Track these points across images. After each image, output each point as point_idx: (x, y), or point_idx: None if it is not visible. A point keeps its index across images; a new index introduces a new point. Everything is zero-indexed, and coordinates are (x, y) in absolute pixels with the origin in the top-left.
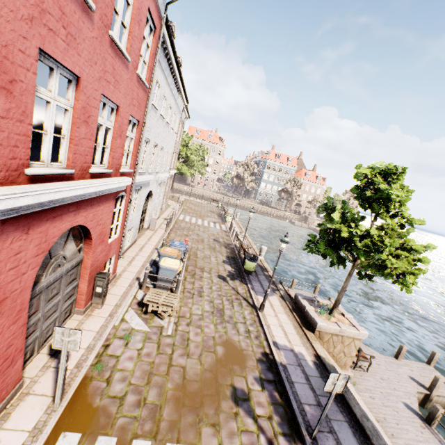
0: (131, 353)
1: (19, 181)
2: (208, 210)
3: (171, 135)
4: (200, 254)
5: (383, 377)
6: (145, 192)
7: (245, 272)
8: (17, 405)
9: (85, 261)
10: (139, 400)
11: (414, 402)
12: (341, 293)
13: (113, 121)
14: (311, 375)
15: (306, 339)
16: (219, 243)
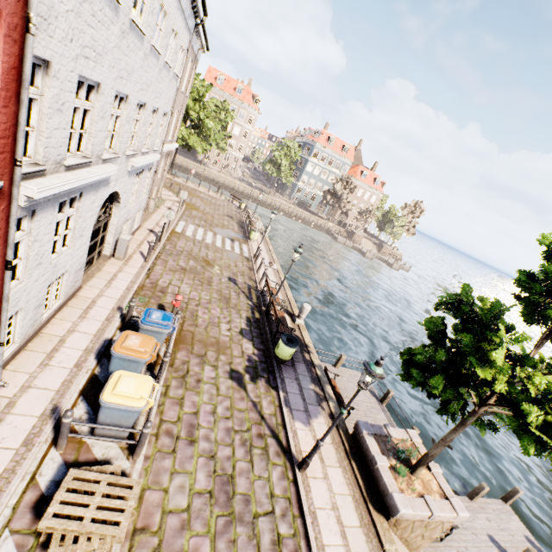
0: None
1: None
2: (224, 213)
3: (166, 79)
4: (203, 315)
5: (460, 547)
6: (97, 198)
7: (275, 359)
8: None
9: None
10: None
11: None
12: (439, 448)
13: None
14: None
15: (376, 538)
16: (237, 285)
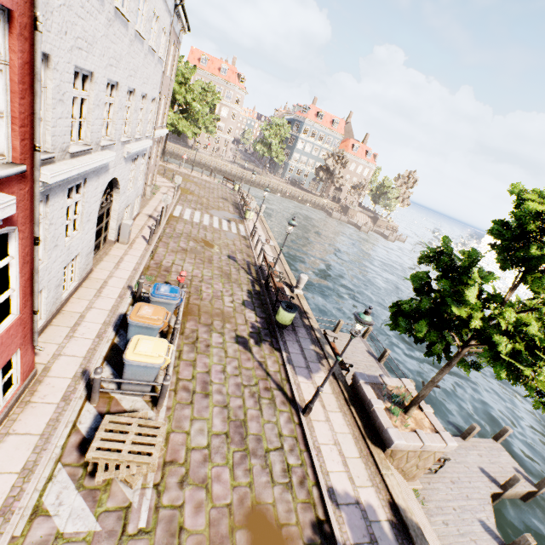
0: None
1: None
2: (219, 196)
3: (151, 64)
4: (207, 290)
5: (453, 477)
6: (99, 185)
7: (276, 325)
8: None
9: None
10: None
11: (490, 516)
12: (428, 388)
13: None
14: None
15: (374, 466)
16: (236, 262)
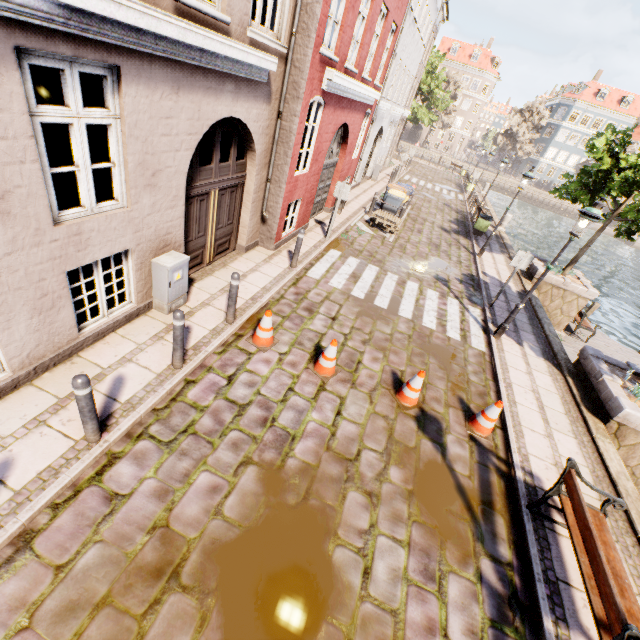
0: (363, 239)
1: (341, 71)
2: (443, 177)
3: (418, 50)
4: (424, 210)
5: (604, 352)
6: (378, 126)
7: (473, 232)
8: (308, 232)
9: (338, 165)
10: (371, 255)
11: None
12: (582, 249)
13: (381, 28)
14: (510, 294)
15: (520, 283)
16: (449, 207)
